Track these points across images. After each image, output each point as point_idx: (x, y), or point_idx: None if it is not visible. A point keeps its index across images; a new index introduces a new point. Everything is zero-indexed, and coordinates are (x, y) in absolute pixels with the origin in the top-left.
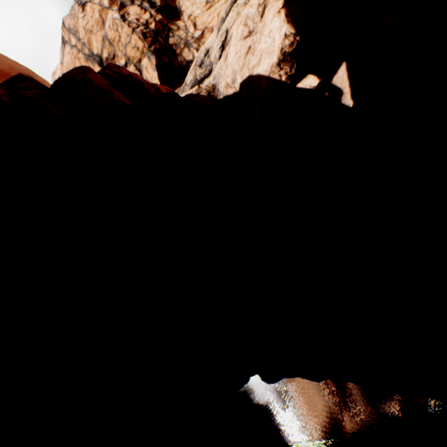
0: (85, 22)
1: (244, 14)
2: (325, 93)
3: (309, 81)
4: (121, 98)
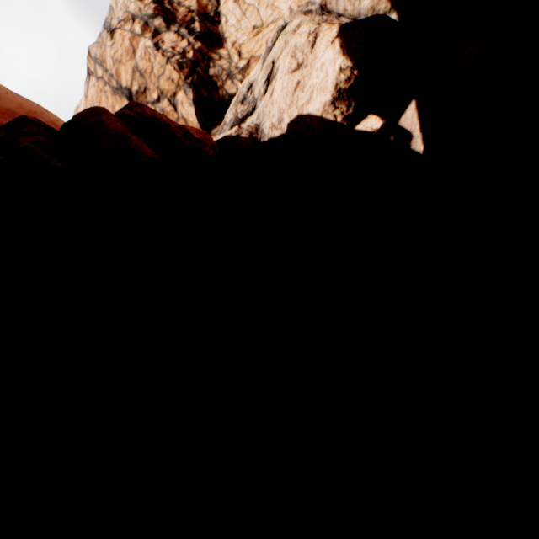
0: (114, 50)
1: (291, 44)
2: (390, 136)
3: (371, 122)
4: (140, 144)
